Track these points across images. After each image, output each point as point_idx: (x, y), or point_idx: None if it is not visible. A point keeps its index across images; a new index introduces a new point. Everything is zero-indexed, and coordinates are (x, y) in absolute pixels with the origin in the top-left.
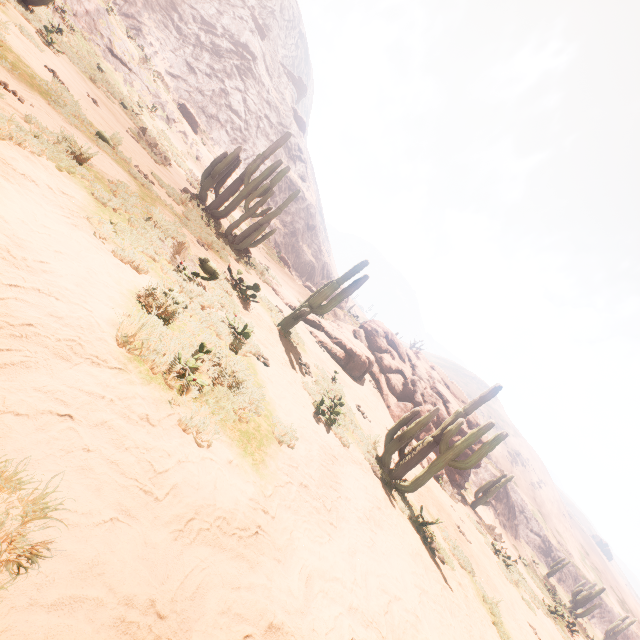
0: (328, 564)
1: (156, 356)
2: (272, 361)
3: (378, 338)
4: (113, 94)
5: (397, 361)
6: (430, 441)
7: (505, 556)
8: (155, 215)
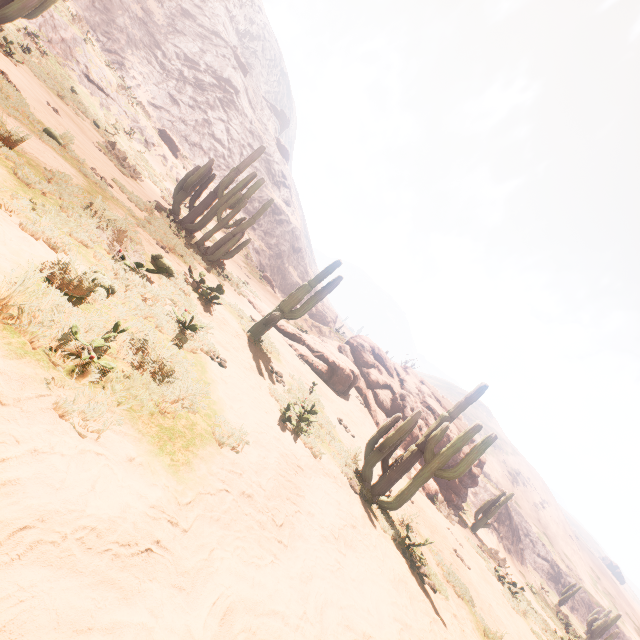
0: (265, 593)
1: (39, 327)
2: (232, 364)
3: (364, 353)
4: (85, 113)
5: (385, 376)
6: (414, 450)
7: (510, 583)
8: (96, 204)
